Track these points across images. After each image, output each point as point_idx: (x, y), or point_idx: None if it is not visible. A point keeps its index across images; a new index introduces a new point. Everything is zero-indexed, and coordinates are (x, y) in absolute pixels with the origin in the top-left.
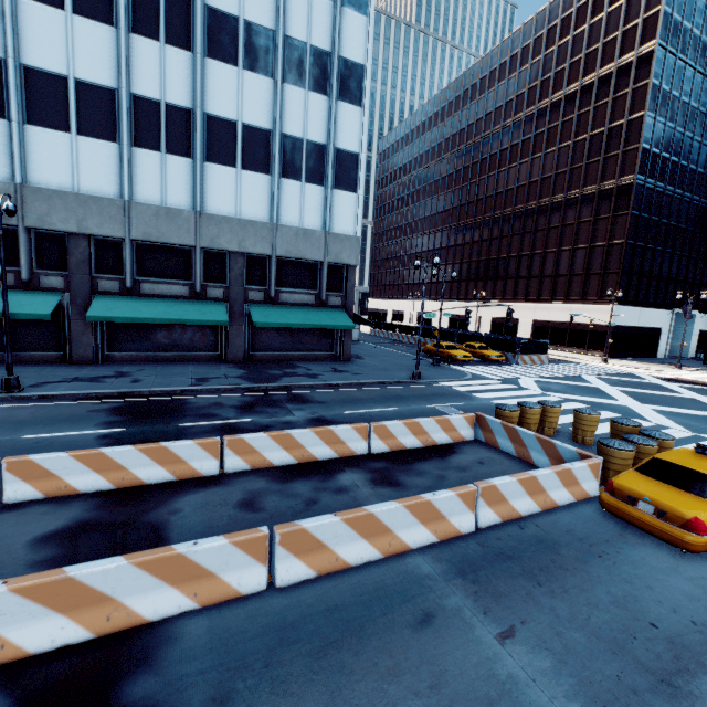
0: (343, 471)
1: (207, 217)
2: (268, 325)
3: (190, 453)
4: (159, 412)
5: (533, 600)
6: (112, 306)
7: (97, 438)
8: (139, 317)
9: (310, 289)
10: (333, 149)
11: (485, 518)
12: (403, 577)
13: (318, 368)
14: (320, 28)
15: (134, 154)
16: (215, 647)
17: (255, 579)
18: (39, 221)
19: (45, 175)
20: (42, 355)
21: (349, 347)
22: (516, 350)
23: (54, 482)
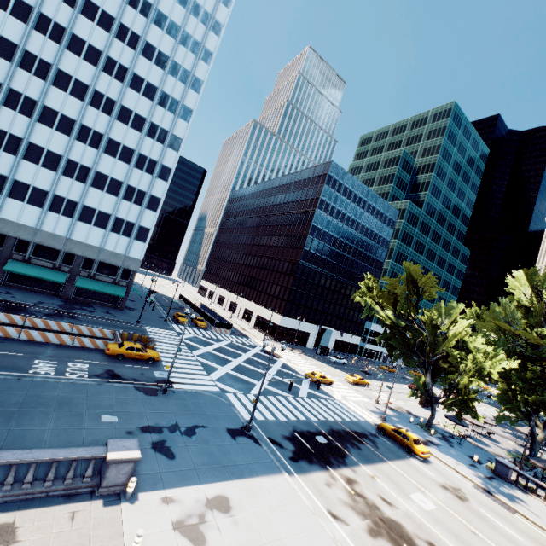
0: (57, 333)
1: (71, 240)
2: (82, 287)
3: (17, 318)
4: (16, 309)
5: (65, 351)
6: (15, 266)
7: None
8: (25, 273)
9: (113, 276)
10: (138, 225)
11: (76, 344)
12: (45, 344)
13: (101, 310)
14: (145, 184)
15: (48, 213)
16: (4, 340)
17: (16, 336)
18: None
19: (8, 214)
20: None
21: (124, 304)
22: (214, 325)
23: None
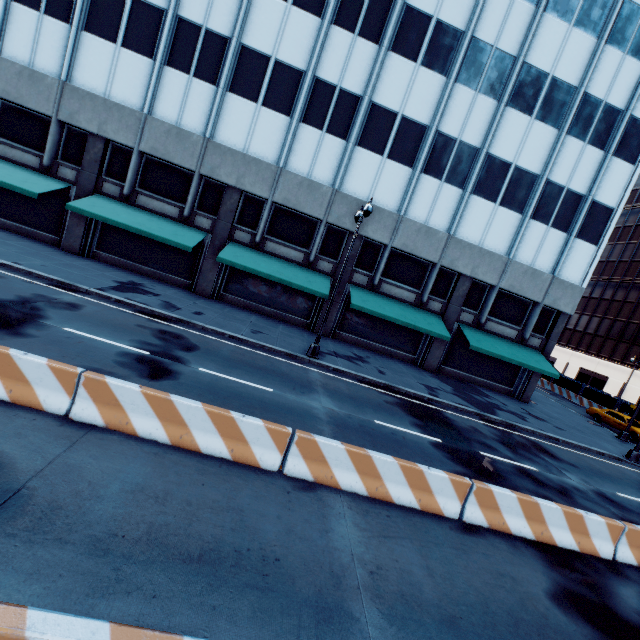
0: None
1: (455, 240)
2: (482, 351)
3: (596, 529)
4: (441, 424)
5: None
6: (364, 298)
7: (432, 445)
8: (386, 315)
9: (514, 324)
10: (589, 200)
11: None
12: None
13: (510, 404)
14: (621, 87)
15: (420, 179)
16: None
17: None
18: (336, 219)
19: (354, 185)
20: (296, 318)
21: (532, 389)
22: None
23: (496, 515)
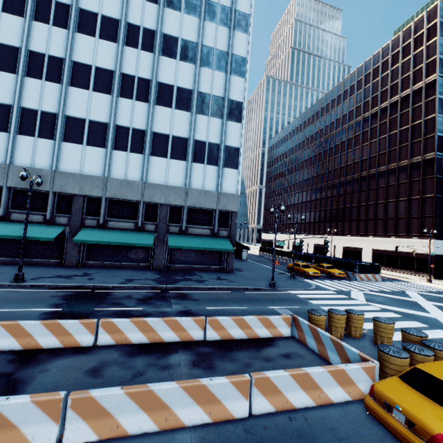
0: (177, 352)
1: (148, 184)
2: (177, 247)
3: (75, 329)
4: (89, 299)
5: None
6: (89, 234)
7: (41, 313)
8: (102, 241)
9: (208, 226)
10: (223, 146)
11: (259, 406)
12: None
13: (208, 276)
14: (218, 86)
15: (113, 153)
16: None
17: (47, 435)
18: (60, 188)
19: (67, 165)
20: (50, 261)
21: (232, 263)
22: (354, 270)
23: None
